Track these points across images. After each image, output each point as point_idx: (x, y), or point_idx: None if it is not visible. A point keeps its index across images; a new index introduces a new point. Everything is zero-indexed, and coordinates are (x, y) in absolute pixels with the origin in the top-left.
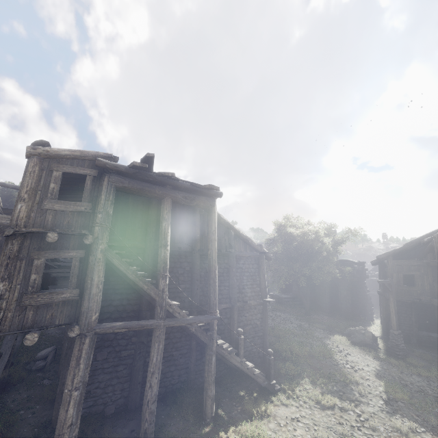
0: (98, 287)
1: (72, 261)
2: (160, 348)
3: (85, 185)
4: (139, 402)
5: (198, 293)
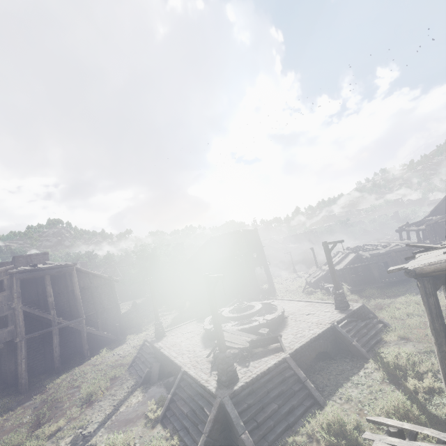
0: (23, 322)
1: (8, 316)
2: (57, 337)
3: (4, 284)
4: (51, 366)
5: (75, 312)
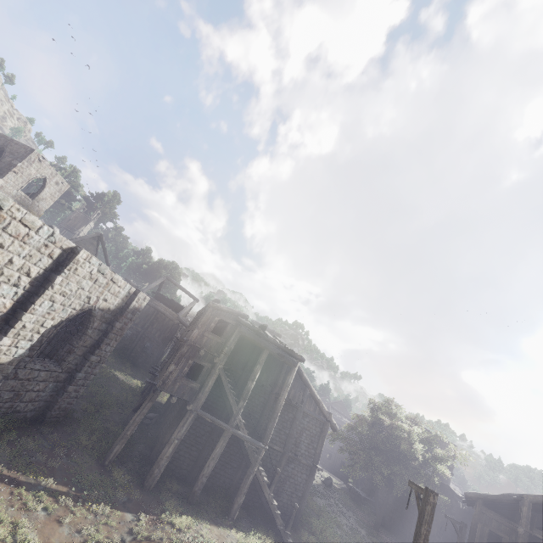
0: (209, 388)
1: (204, 368)
2: (223, 445)
3: (226, 328)
4: (193, 480)
5: (262, 426)
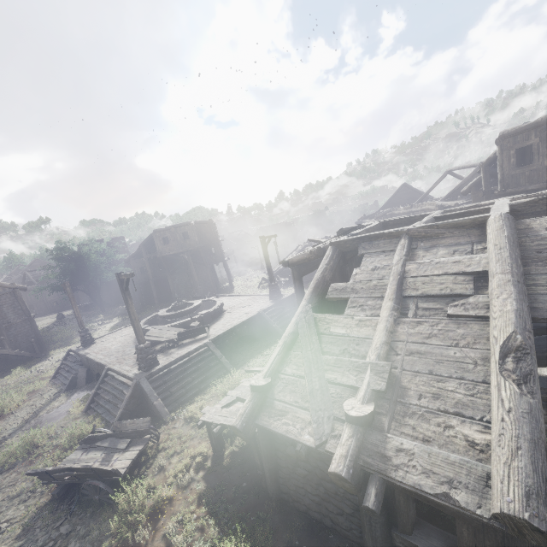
0: None
1: None
2: None
3: None
4: None
5: None
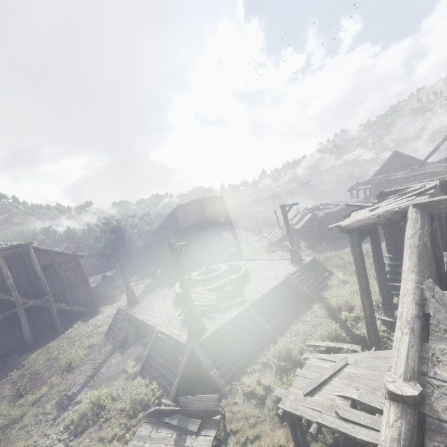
0: None
1: None
2: (25, 316)
3: None
4: (23, 345)
5: (39, 291)
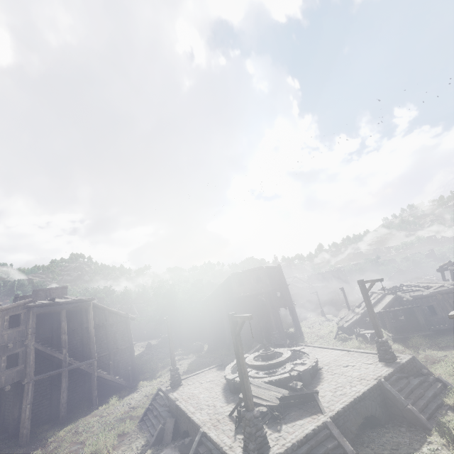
0: (33, 361)
1: (19, 353)
2: (66, 380)
3: (21, 318)
4: (56, 415)
5: (87, 351)
